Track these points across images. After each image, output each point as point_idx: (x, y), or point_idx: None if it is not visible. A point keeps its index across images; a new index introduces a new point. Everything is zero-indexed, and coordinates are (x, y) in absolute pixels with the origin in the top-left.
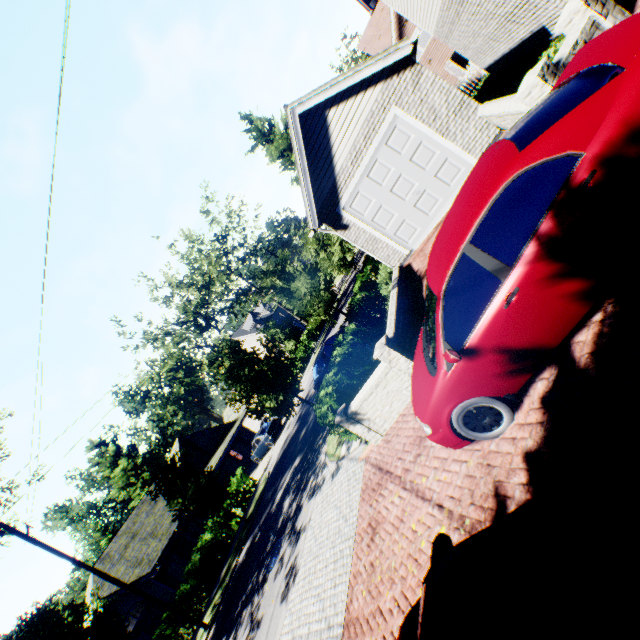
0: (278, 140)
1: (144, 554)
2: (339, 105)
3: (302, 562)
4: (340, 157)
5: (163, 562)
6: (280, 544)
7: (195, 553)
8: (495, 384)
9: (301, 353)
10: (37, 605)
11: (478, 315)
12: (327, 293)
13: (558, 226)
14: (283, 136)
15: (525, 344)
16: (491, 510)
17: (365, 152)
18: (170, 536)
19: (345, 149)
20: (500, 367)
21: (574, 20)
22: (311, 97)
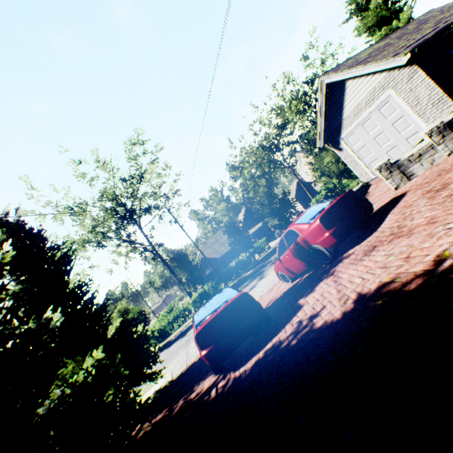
0: (367, 18)
1: (218, 250)
2: (355, 79)
3: (256, 286)
4: (347, 110)
5: (224, 257)
6: (257, 277)
7: (233, 261)
8: (286, 272)
9: (331, 185)
10: (182, 250)
11: (283, 254)
12: (343, 166)
13: (295, 247)
14: (375, 12)
15: (291, 267)
16: (273, 299)
17: (363, 111)
18: (229, 249)
19: (351, 106)
20: (286, 269)
21: (425, 138)
22: (334, 76)
